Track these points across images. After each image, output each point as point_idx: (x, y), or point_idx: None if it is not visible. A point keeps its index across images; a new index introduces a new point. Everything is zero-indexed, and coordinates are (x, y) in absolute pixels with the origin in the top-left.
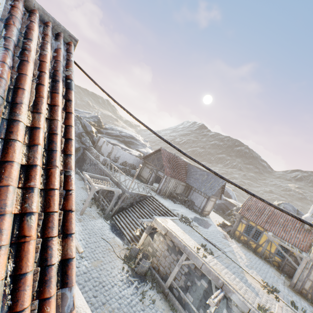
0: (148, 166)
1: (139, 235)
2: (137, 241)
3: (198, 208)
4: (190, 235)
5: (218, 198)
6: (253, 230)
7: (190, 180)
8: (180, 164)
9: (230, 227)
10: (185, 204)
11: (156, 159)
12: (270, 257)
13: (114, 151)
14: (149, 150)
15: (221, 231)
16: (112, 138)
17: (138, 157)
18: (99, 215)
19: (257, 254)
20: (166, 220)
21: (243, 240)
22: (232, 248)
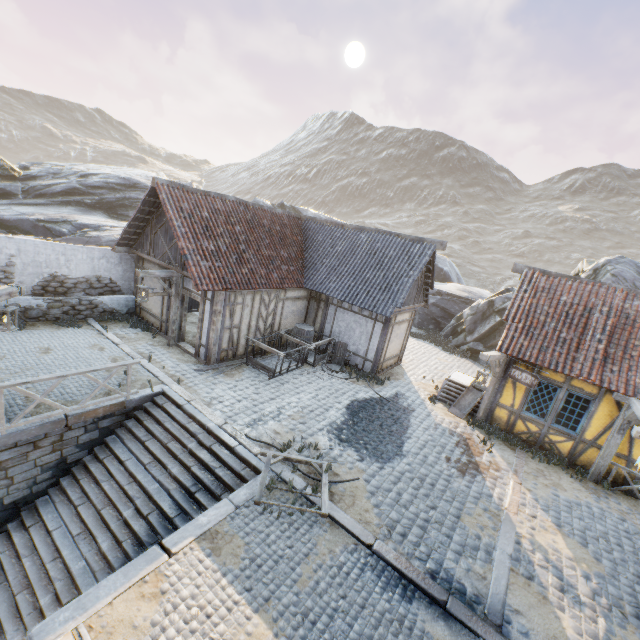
0: (152, 267)
1: None
2: None
3: (362, 358)
4: (299, 633)
5: (418, 305)
6: (557, 396)
7: (318, 274)
8: (271, 227)
9: (473, 392)
10: (314, 361)
11: (162, 236)
12: (631, 477)
13: None
14: None
15: (449, 422)
16: (53, 204)
17: None
18: None
19: (582, 477)
20: (151, 583)
21: (526, 434)
22: (509, 525)
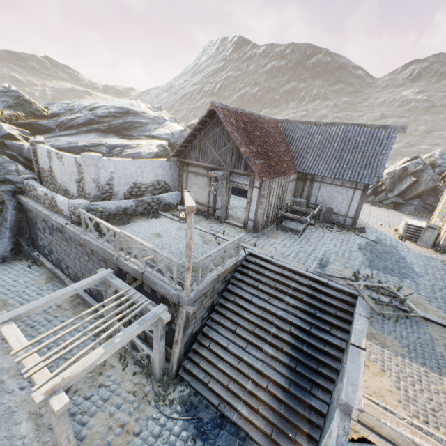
0: (197, 169)
1: (286, 418)
2: (291, 443)
3: (344, 216)
4: None
5: None
6: None
7: (306, 161)
8: (269, 130)
9: (429, 231)
10: (315, 222)
11: (210, 146)
12: None
13: (86, 171)
14: (175, 126)
15: (423, 251)
16: (81, 132)
17: (160, 154)
18: (139, 401)
19: None
20: (371, 367)
21: None
22: None
